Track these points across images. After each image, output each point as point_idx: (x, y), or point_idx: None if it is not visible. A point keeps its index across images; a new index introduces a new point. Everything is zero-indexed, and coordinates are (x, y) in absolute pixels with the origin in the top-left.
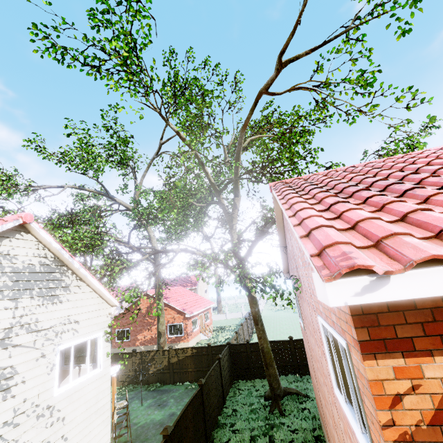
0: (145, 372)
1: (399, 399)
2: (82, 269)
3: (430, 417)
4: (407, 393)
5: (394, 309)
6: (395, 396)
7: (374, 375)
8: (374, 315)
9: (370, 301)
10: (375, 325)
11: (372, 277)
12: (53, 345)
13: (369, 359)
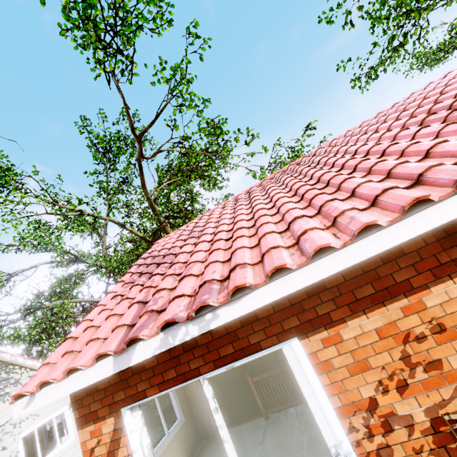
0: (152, 415)
1: (93, 451)
2: (29, 361)
3: None
4: (96, 446)
5: (89, 393)
6: (91, 449)
7: (82, 439)
8: (81, 400)
9: (28, 411)
10: (82, 406)
11: (29, 396)
12: (13, 435)
13: (80, 429)
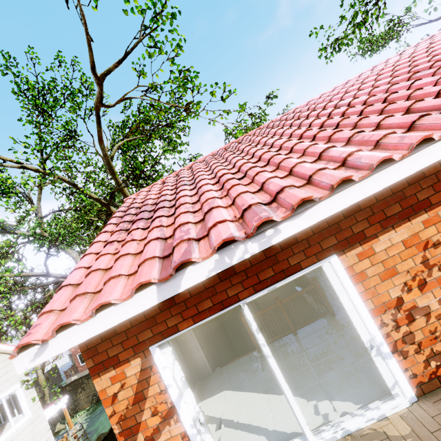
0: None
1: (116, 396)
2: None
3: (133, 400)
4: (119, 391)
5: (105, 339)
6: (113, 395)
7: (100, 387)
8: (94, 348)
9: (40, 362)
10: (96, 354)
11: (39, 345)
12: None
13: (96, 378)
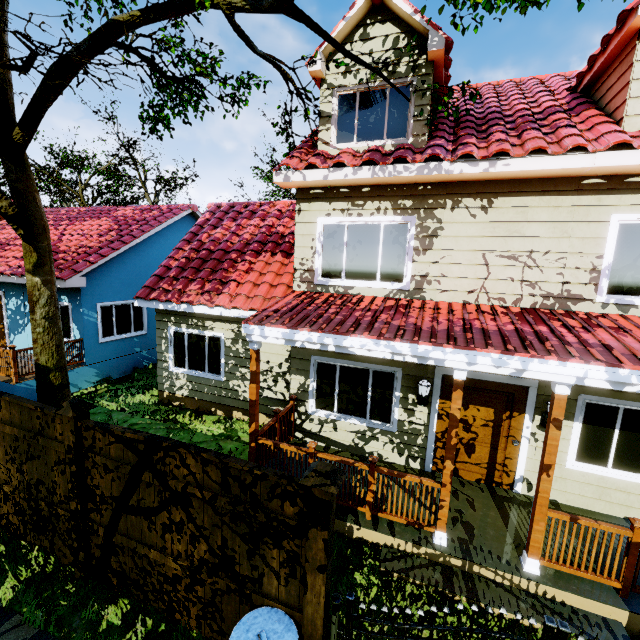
0: None
1: None
2: None
3: None
4: None
5: None
6: None
7: None
8: None
9: None
10: None
11: None
12: None
13: None
